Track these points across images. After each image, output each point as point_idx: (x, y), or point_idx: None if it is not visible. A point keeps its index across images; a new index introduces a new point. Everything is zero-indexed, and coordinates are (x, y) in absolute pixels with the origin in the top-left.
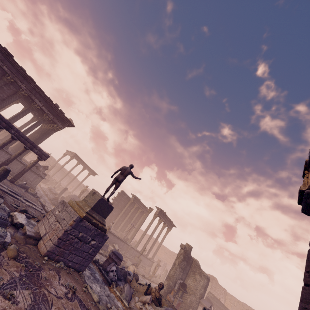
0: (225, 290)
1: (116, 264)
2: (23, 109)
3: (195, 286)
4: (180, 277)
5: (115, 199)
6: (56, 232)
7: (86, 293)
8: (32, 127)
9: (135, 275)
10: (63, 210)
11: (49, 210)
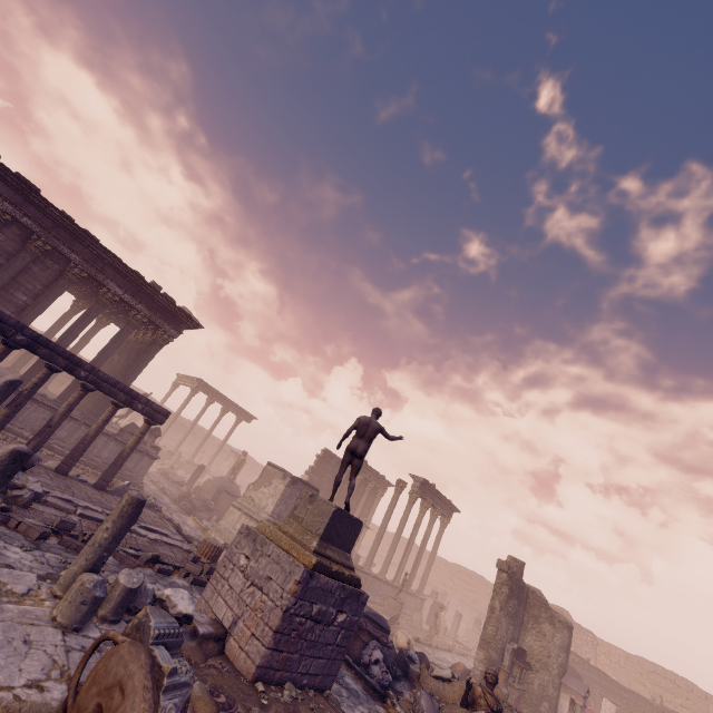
0: (593, 636)
1: (378, 642)
2: (75, 304)
3: (545, 651)
4: (510, 636)
5: (313, 472)
6: (261, 614)
7: None
8: (110, 347)
9: (423, 657)
10: (256, 553)
11: (186, 532)
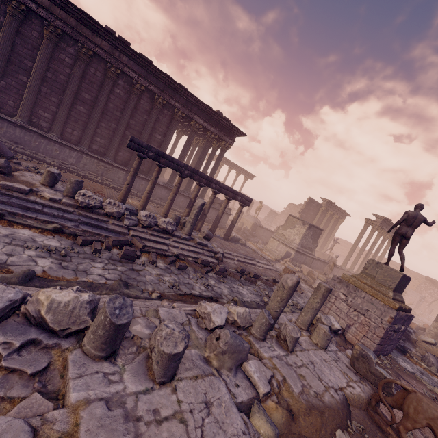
0: None
1: None
2: None
3: None
4: None
5: (302, 212)
6: (367, 327)
7: (434, 392)
8: (202, 158)
9: (413, 330)
10: (351, 294)
11: None
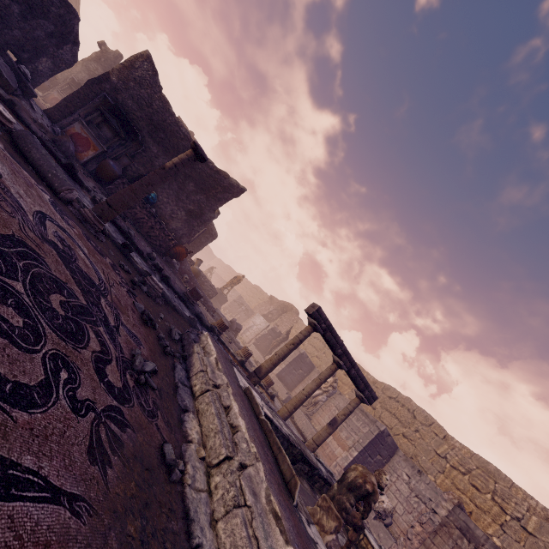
0: (297, 318)
1: None
2: None
3: None
4: (80, 78)
5: None
6: None
7: None
8: None
9: None
10: None
11: None
